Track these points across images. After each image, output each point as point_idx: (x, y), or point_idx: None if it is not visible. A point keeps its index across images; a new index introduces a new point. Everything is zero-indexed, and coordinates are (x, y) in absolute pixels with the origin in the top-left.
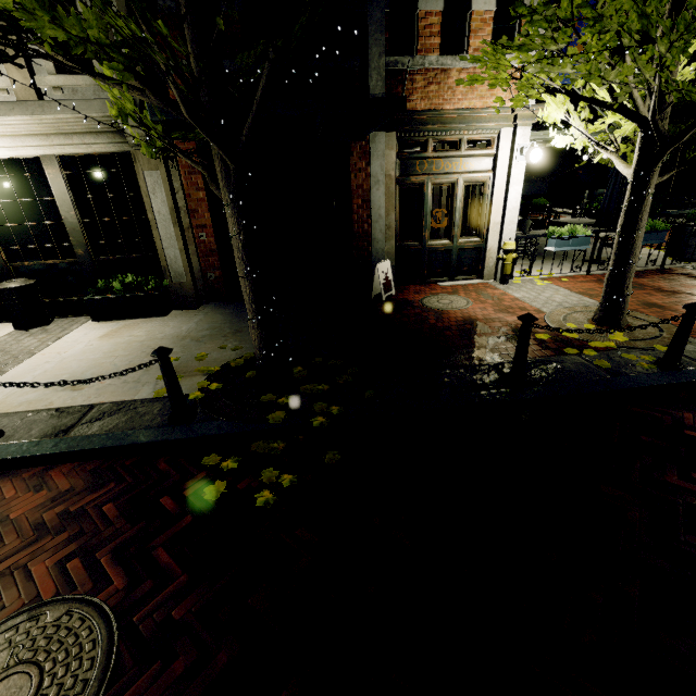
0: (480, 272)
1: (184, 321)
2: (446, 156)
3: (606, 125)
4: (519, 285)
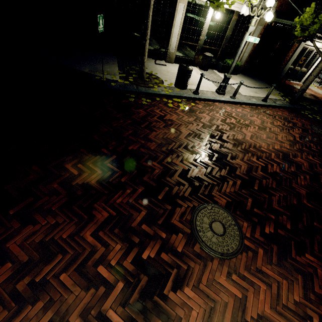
0: (300, 80)
1: (244, 78)
2: (318, 41)
3: None
4: (310, 86)
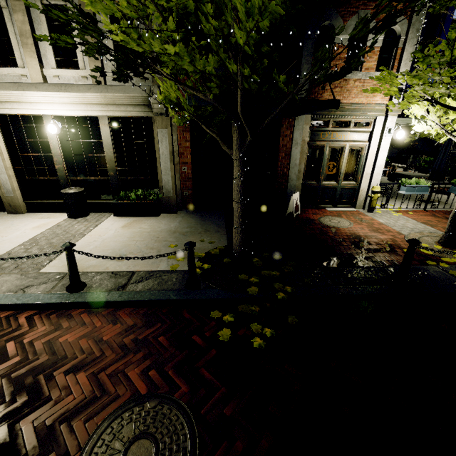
0: (353, 203)
1: (170, 221)
2: (340, 130)
3: (450, 120)
4: (380, 214)
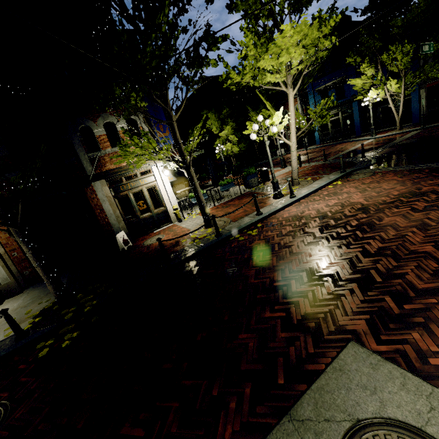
0: (170, 220)
1: (14, 302)
2: (132, 181)
3: None
4: (186, 220)
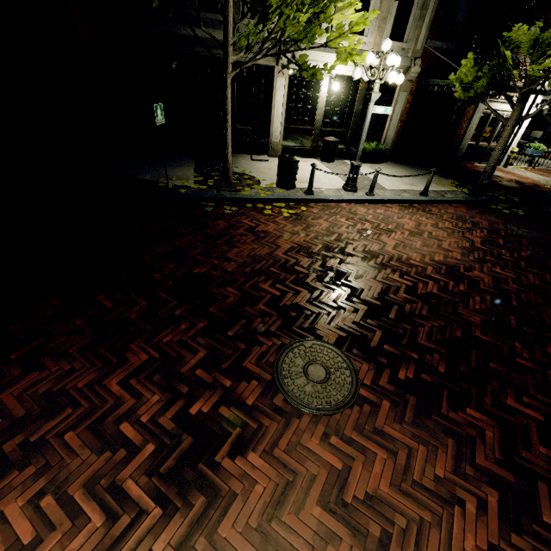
0: None
1: (394, 167)
2: (505, 102)
3: None
4: (512, 169)
